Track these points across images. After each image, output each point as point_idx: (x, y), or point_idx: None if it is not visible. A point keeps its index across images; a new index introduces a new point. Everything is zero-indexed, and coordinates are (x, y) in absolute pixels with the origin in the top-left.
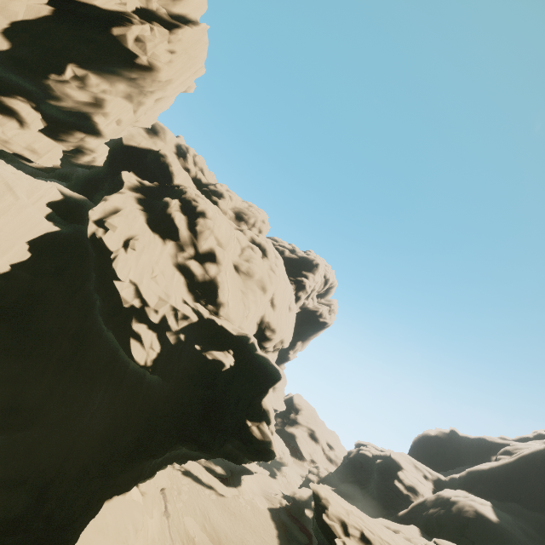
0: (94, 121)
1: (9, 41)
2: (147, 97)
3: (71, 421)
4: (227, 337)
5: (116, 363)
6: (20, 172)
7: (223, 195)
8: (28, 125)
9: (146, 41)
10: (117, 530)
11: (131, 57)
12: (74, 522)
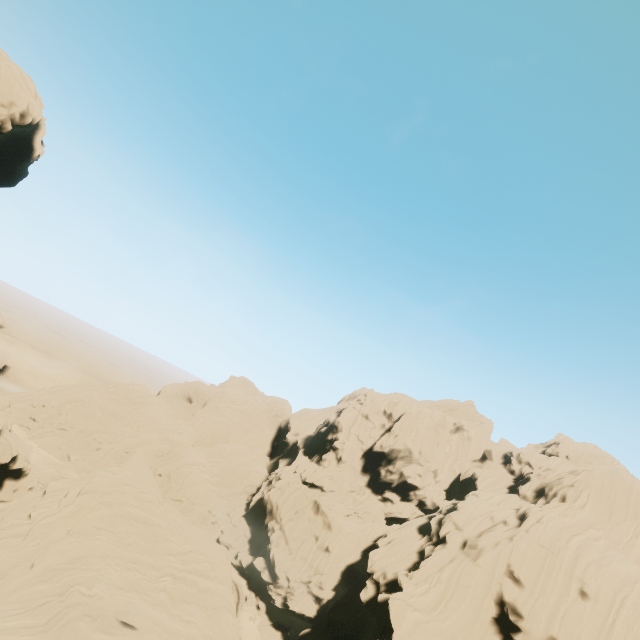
0: (409, 483)
1: (367, 475)
2: (413, 456)
3: (355, 639)
4: (401, 587)
5: None
6: (373, 523)
7: (530, 478)
8: (393, 501)
9: (383, 443)
10: None
11: (384, 452)
12: None
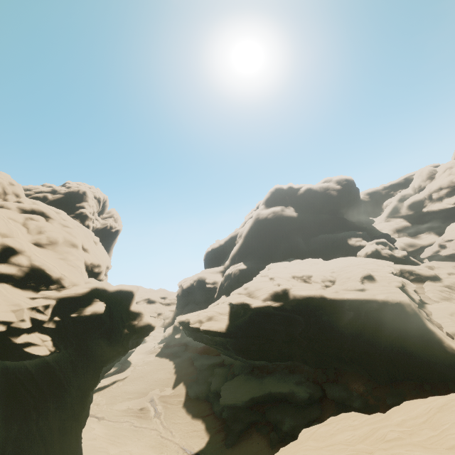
0: None
1: None
2: None
3: (24, 425)
4: (86, 294)
5: (14, 375)
6: None
7: None
8: None
9: None
10: (83, 451)
11: None
12: (77, 453)
